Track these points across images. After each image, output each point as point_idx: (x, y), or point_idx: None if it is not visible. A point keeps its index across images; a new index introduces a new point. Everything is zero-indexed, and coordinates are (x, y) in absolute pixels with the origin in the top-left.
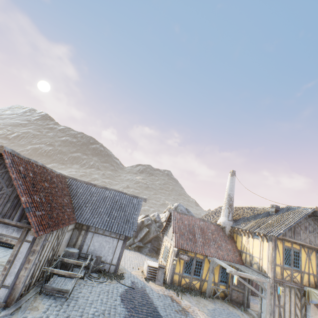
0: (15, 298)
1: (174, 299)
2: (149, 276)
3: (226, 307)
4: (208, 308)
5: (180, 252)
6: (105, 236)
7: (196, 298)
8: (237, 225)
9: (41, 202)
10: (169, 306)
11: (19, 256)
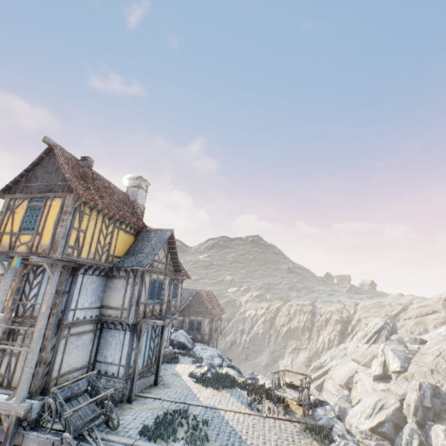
0: None
1: None
2: None
3: None
4: None
5: None
6: None
7: None
8: None
9: None
10: None
11: None
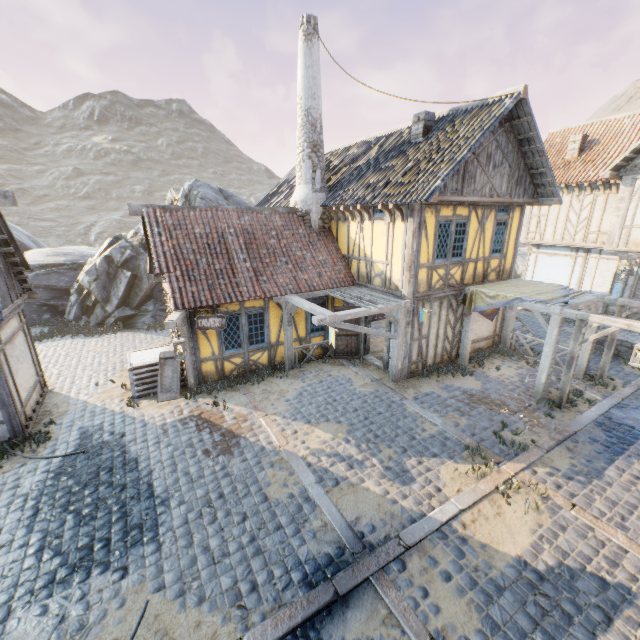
0: None
1: (206, 420)
2: (141, 390)
3: (327, 373)
4: (288, 399)
5: (197, 316)
6: None
7: (263, 387)
8: (335, 198)
9: None
10: (188, 449)
11: None
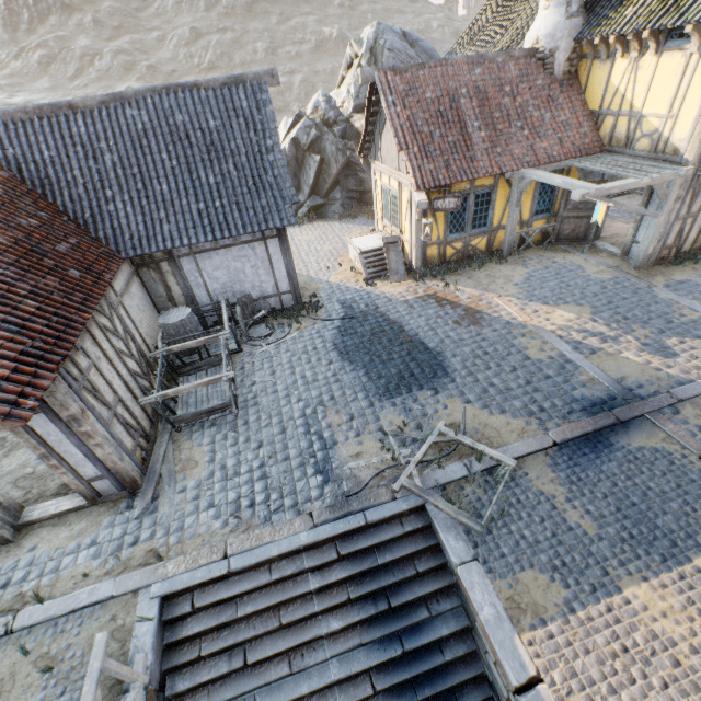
0: (136, 477)
1: (443, 299)
2: (372, 273)
3: (550, 260)
4: (515, 283)
5: (433, 197)
6: (226, 250)
7: (485, 273)
8: (600, 24)
9: None
10: (439, 320)
11: (52, 440)
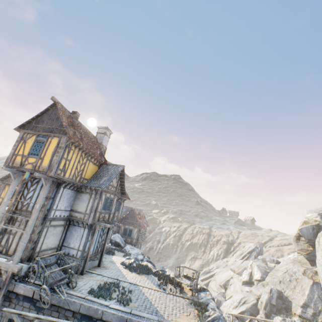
0: None
1: None
2: None
3: None
4: None
5: None
6: None
7: None
8: None
9: None
10: None
11: None
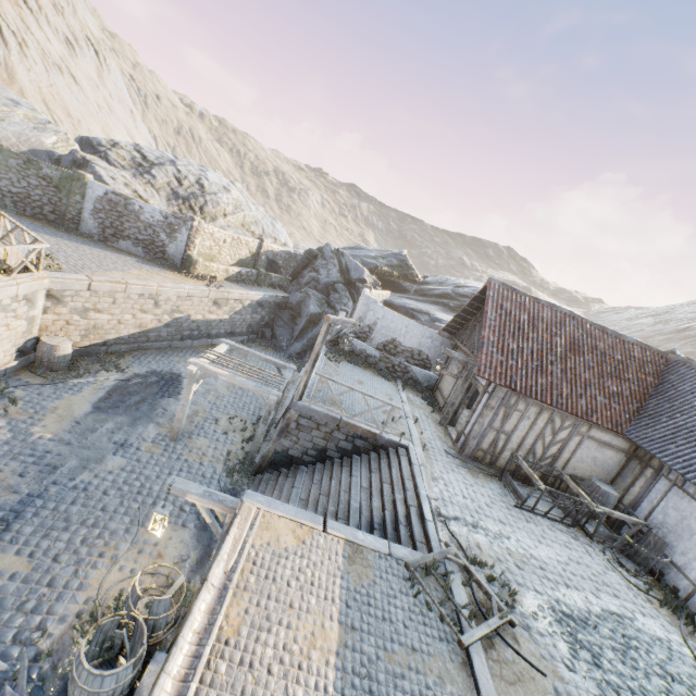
0: (466, 451)
1: None
2: None
3: None
4: None
5: None
6: None
7: None
8: None
9: (518, 352)
10: None
11: (479, 407)
